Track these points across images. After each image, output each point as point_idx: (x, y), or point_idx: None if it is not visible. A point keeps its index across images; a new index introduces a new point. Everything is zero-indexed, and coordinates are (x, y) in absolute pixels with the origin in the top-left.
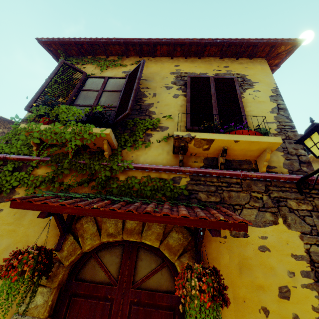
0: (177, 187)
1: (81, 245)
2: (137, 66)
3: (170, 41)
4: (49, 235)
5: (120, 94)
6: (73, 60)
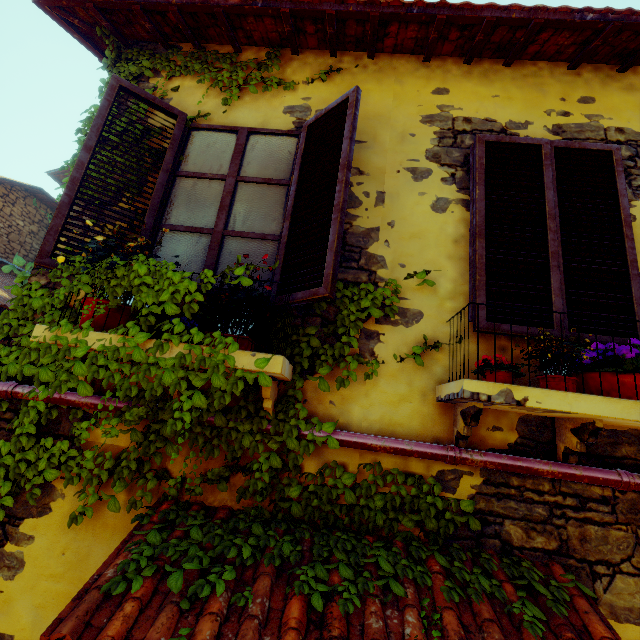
0: (449, 502)
1: None
2: (334, 106)
3: (437, 11)
4: None
5: (285, 193)
6: (142, 59)
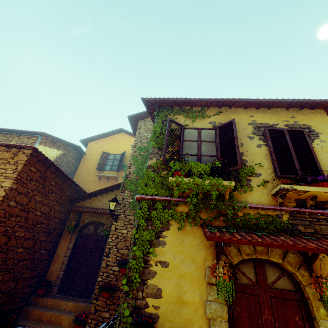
0: (281, 221)
1: (232, 261)
2: (227, 123)
3: (250, 100)
4: (205, 253)
5: (215, 144)
6: (166, 111)
